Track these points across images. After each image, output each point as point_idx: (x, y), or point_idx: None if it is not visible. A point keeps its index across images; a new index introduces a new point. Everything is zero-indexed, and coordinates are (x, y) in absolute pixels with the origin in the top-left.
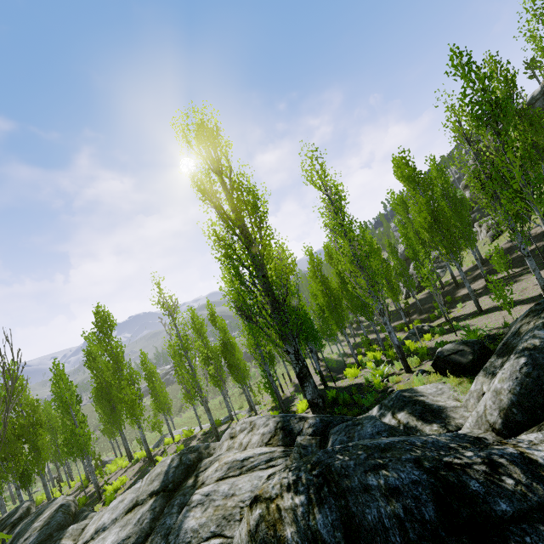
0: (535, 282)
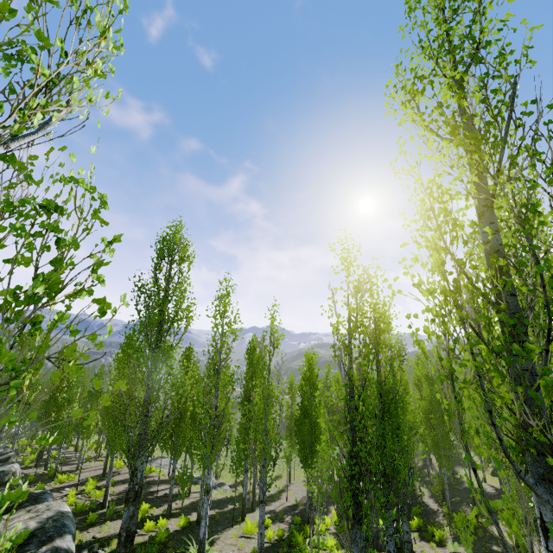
0: None
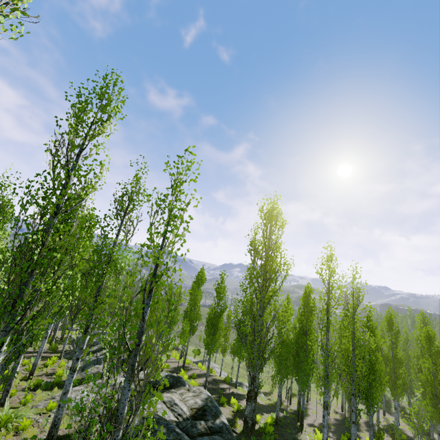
0: None
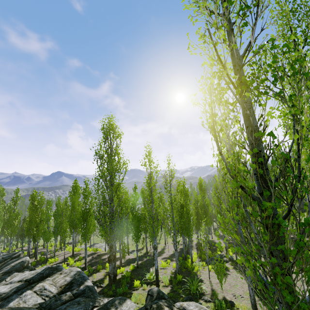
0: None
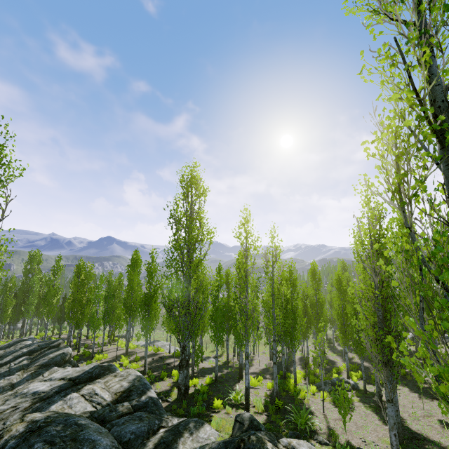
0: (444, 417)
